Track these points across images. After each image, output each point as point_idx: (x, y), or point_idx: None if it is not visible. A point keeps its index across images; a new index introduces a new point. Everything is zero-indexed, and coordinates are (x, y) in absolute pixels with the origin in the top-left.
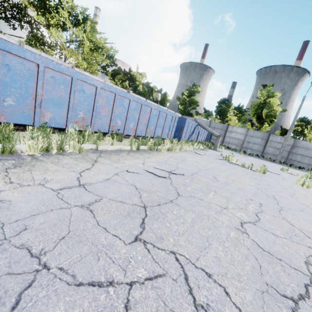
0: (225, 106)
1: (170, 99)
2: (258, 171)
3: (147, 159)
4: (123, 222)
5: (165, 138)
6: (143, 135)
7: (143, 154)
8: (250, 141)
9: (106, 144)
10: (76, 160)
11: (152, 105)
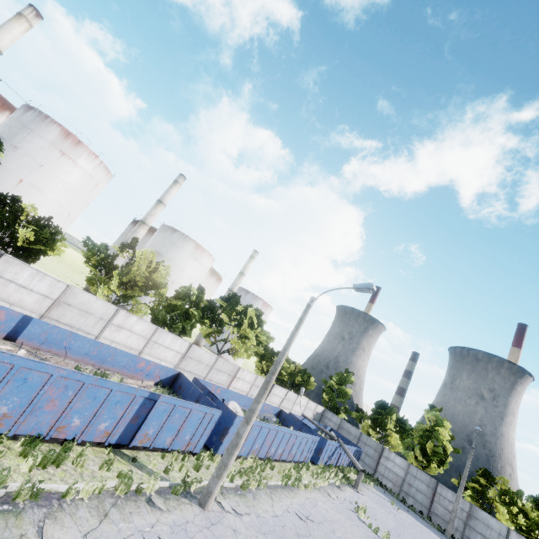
0: (385, 413)
1: (314, 383)
2: (382, 538)
3: (293, 499)
4: (294, 537)
5: (301, 461)
6: (285, 459)
7: (289, 492)
8: (412, 484)
9: (267, 475)
10: (265, 495)
11: (299, 433)
